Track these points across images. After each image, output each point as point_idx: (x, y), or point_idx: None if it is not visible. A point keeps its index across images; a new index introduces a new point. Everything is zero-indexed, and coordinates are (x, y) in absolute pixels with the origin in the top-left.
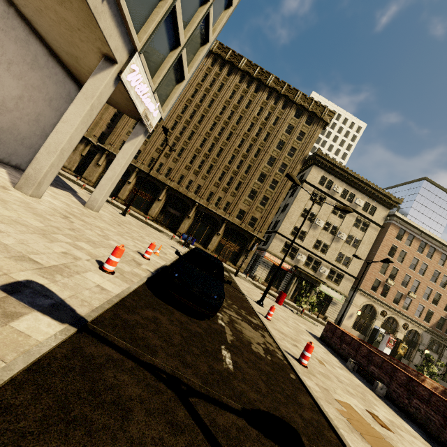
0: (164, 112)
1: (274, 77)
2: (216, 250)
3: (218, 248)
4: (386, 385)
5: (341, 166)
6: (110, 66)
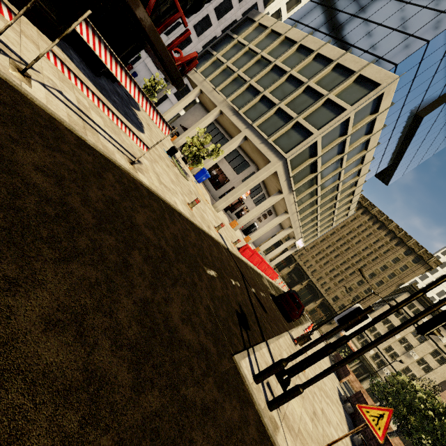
0: (305, 245)
1: (395, 224)
2: (310, 311)
3: (312, 311)
4: (335, 360)
5: (432, 303)
6: (294, 239)
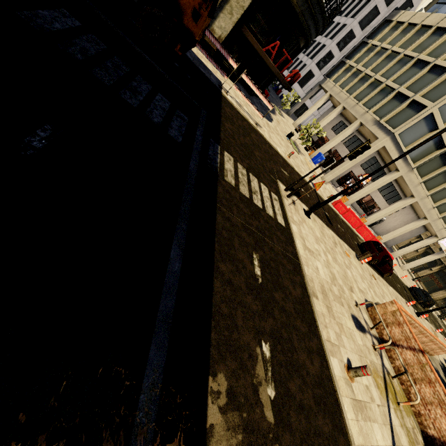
0: None
1: None
2: None
3: None
4: None
5: None
6: (435, 238)
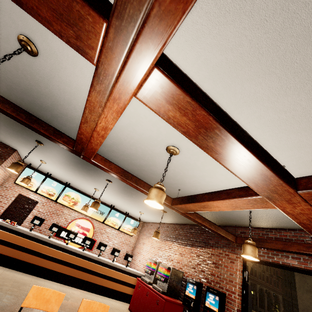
0: None
1: None
2: None
3: None
4: None
5: None
6: None
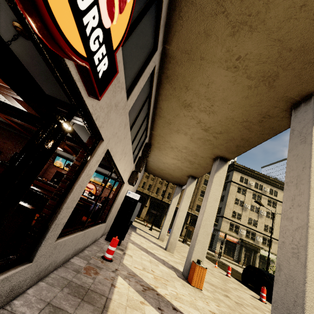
0: None
1: None
2: (187, 235)
3: (188, 233)
4: None
5: (250, 169)
6: (194, 180)
